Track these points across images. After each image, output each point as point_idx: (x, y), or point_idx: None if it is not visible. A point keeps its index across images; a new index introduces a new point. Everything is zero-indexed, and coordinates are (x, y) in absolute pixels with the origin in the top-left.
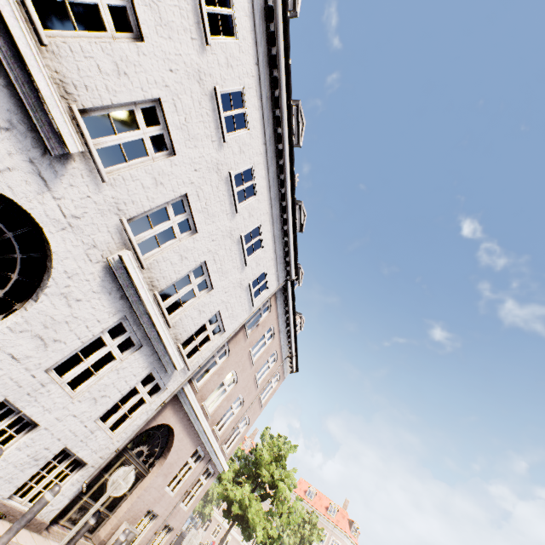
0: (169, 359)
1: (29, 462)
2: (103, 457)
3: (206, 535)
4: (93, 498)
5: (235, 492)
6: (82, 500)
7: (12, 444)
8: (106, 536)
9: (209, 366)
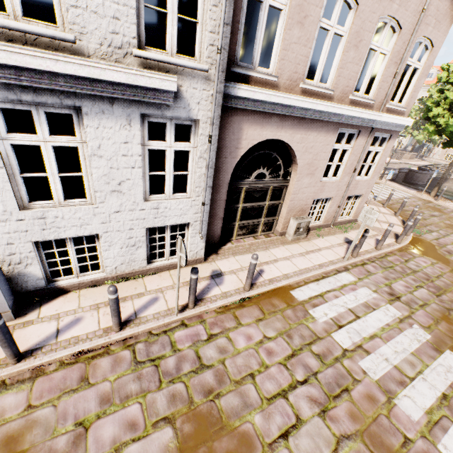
0: (146, 87)
1: (130, 249)
2: (198, 212)
3: (444, 150)
4: (245, 220)
5: (452, 125)
6: (235, 225)
7: (100, 249)
8: (283, 229)
9: (345, 11)
